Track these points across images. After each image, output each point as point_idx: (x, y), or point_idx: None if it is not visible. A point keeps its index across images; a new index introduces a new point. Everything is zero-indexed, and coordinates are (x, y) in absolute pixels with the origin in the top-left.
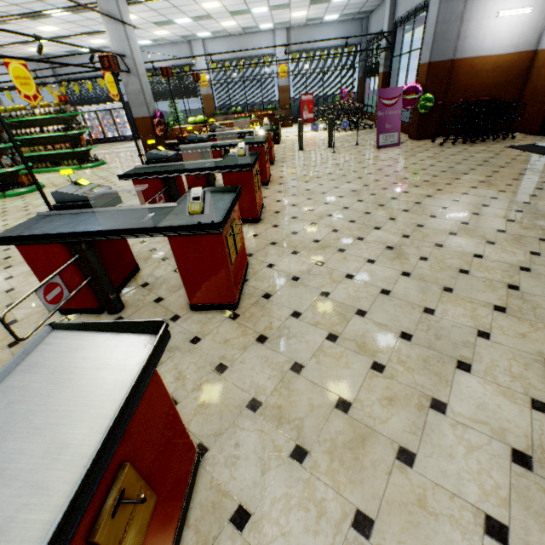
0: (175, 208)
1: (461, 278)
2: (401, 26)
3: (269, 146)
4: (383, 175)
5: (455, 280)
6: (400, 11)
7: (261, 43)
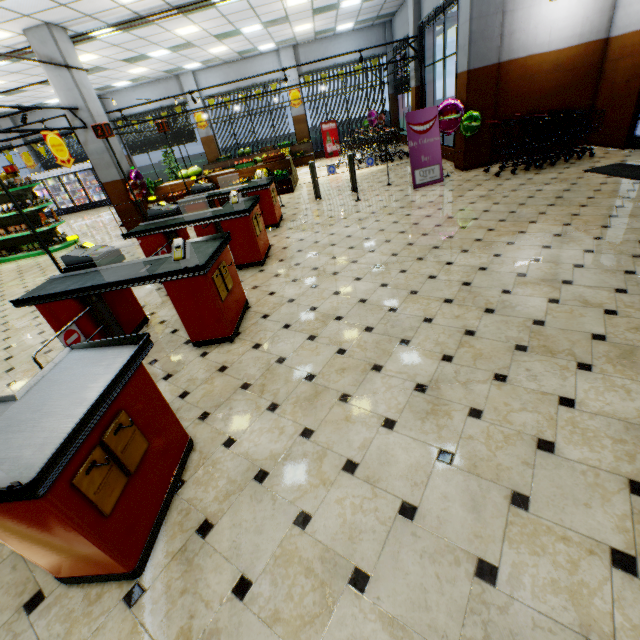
0: (8, 409)
1: (543, 463)
2: (430, 28)
3: (269, 205)
4: (419, 234)
5: (531, 471)
6: (426, 9)
7: (265, 67)
